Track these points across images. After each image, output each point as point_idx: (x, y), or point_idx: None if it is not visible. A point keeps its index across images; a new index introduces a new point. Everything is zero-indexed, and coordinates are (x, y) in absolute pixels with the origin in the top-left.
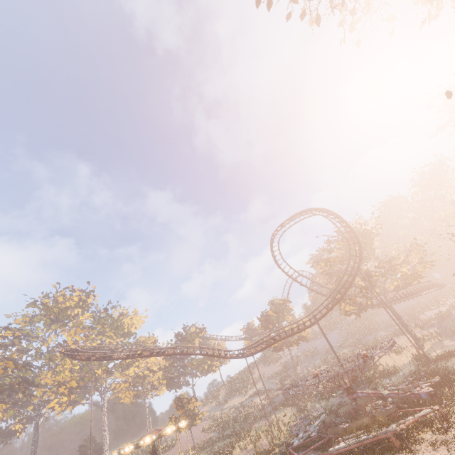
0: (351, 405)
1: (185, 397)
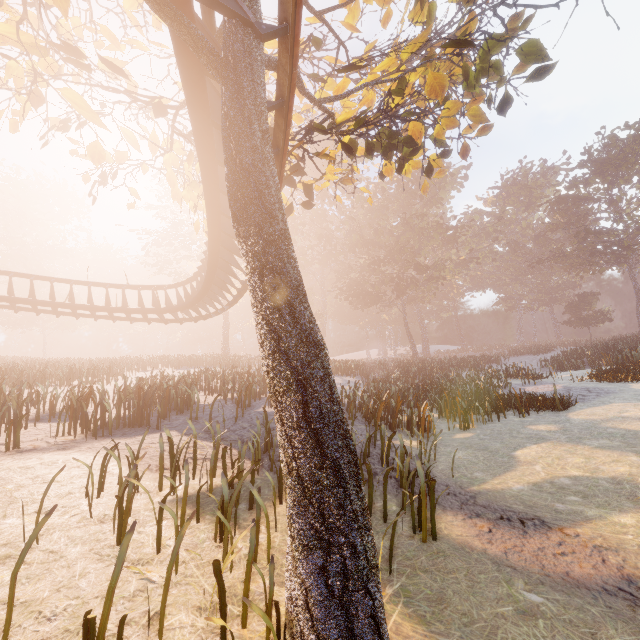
0: None
1: None
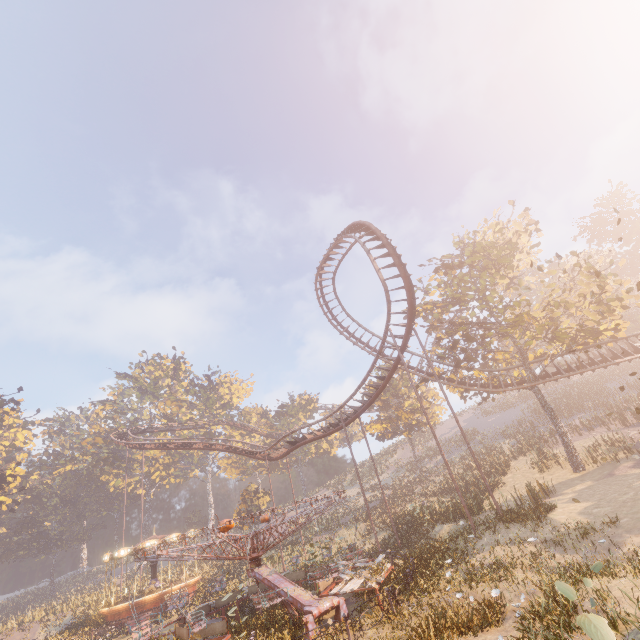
0: (303, 573)
1: (253, 489)
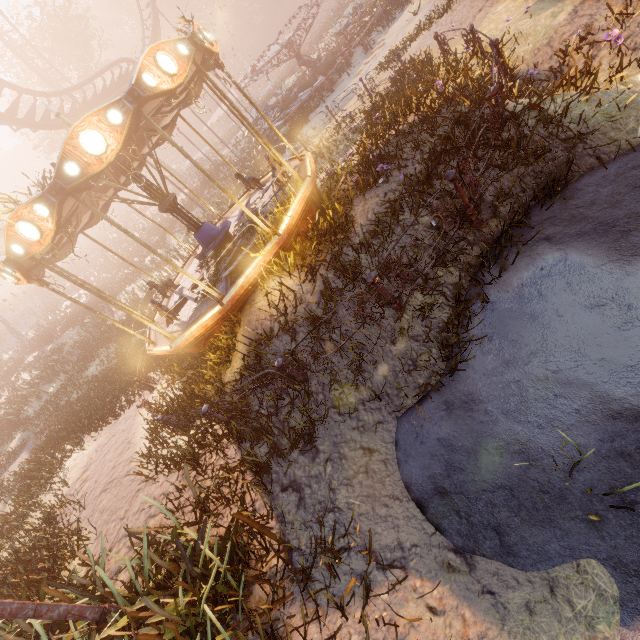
0: (280, 108)
1: None
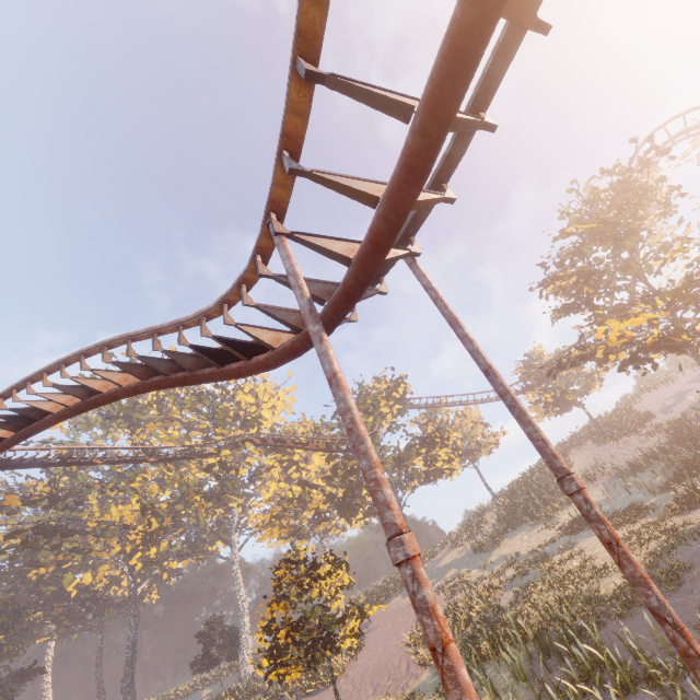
0: None
1: (301, 557)
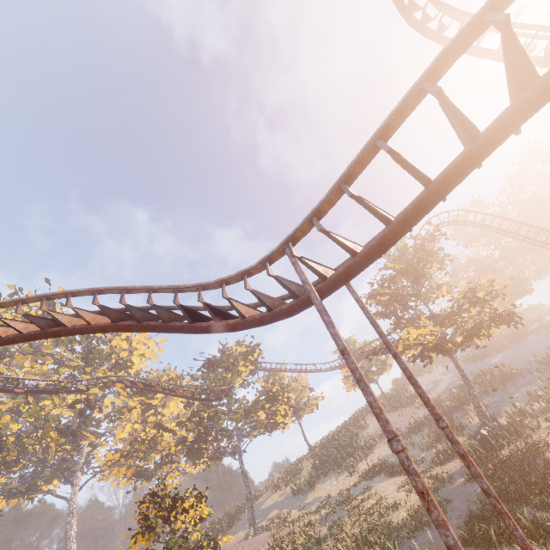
0: None
1: (168, 491)
